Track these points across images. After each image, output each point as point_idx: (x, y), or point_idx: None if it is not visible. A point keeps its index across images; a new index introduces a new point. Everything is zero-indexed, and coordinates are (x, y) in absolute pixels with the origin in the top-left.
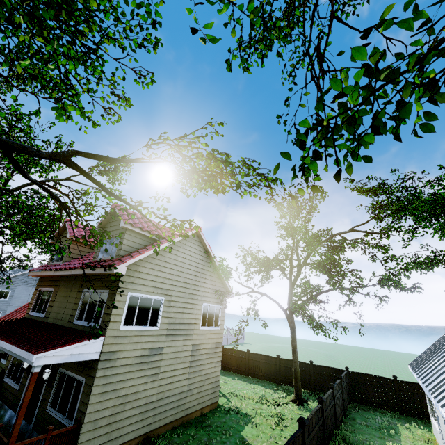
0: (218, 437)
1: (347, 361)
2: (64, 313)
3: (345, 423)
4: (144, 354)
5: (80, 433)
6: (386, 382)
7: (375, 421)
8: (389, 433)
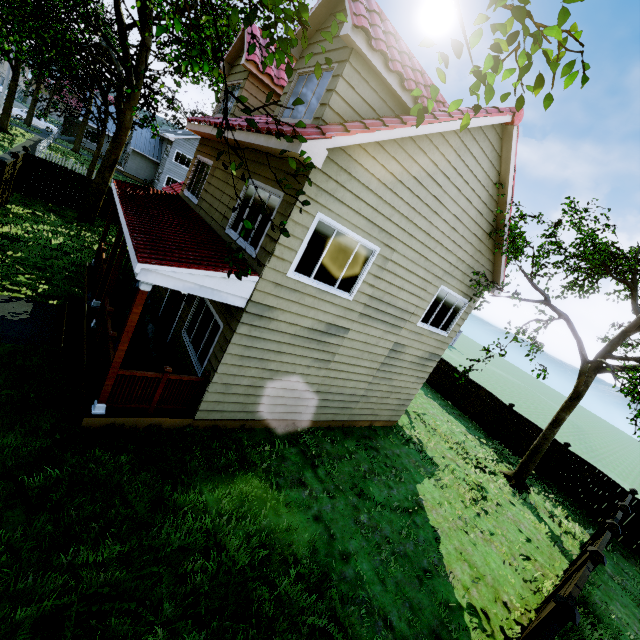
0: (384, 476)
1: (604, 451)
2: (217, 210)
3: None
4: (316, 328)
5: (206, 390)
6: None
7: (638, 587)
8: None
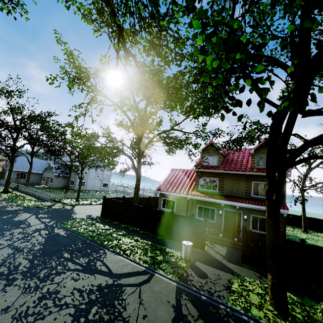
0: None
1: None
2: (238, 191)
3: None
4: None
5: None
6: None
7: None
8: None
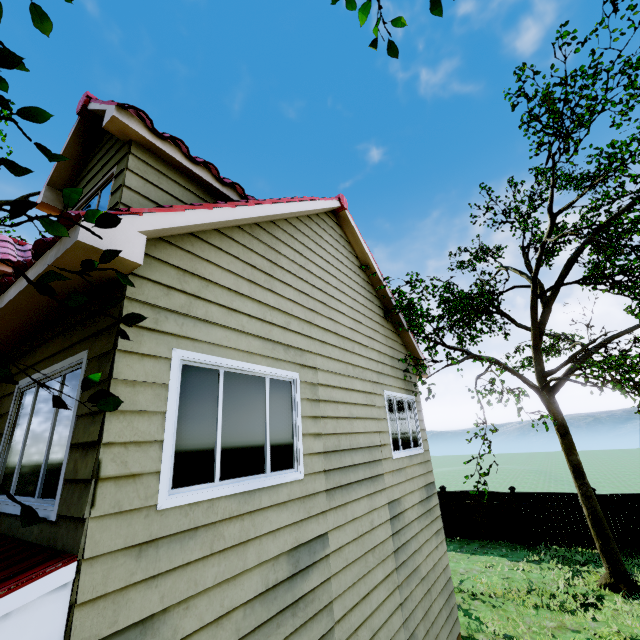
0: None
1: None
2: None
3: None
4: (274, 582)
5: None
6: None
7: None
8: None
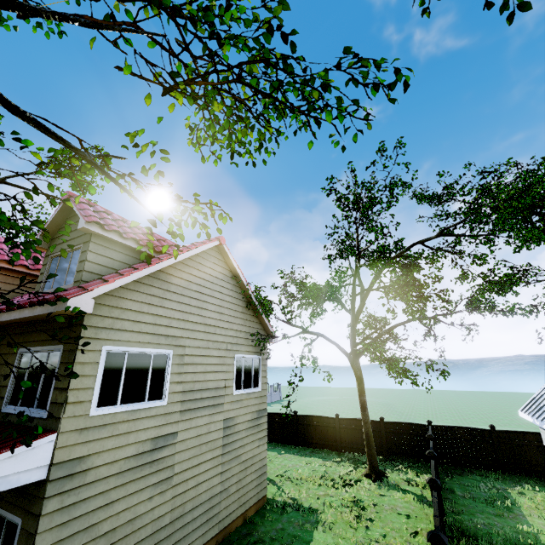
0: None
1: (408, 409)
2: None
3: (445, 499)
4: (142, 451)
5: None
6: (481, 435)
7: (479, 490)
8: (505, 506)
